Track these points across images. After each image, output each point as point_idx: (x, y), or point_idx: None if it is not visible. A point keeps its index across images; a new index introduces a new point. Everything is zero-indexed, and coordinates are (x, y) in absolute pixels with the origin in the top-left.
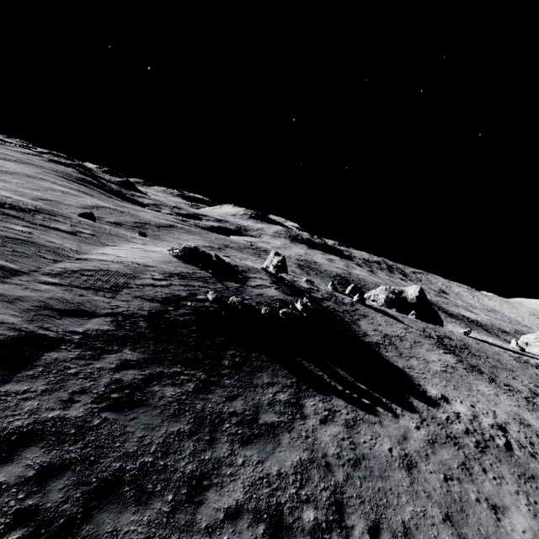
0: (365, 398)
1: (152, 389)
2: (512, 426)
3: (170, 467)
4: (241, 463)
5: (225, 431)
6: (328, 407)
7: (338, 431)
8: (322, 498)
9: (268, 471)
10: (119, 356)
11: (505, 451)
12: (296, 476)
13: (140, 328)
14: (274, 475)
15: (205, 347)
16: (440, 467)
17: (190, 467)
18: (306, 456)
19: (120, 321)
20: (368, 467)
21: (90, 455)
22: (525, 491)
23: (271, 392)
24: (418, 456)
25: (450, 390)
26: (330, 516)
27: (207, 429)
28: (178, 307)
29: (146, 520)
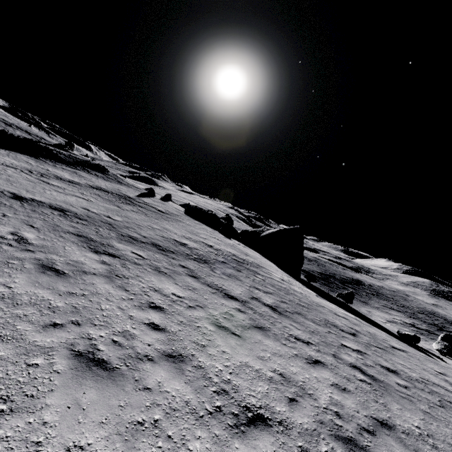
0: None
1: None
2: None
3: None
4: None
5: None
6: None
7: None
8: None
9: None
10: None
11: None
12: None
13: None
14: None
15: None
16: None
17: None
18: None
19: None
20: None
21: None
22: None
23: None
24: None
25: None
26: None
27: None
28: None
29: None
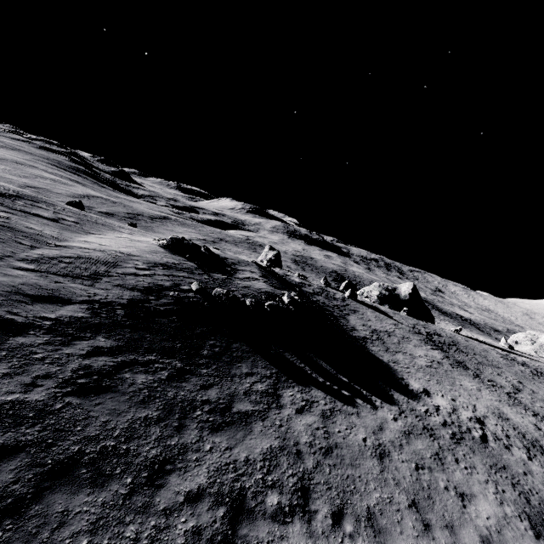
0: (346, 390)
1: (123, 376)
2: (490, 419)
3: (133, 452)
4: (208, 449)
5: (195, 418)
6: (307, 397)
7: (314, 421)
8: (289, 484)
9: (235, 457)
10: (91, 343)
11: (480, 443)
12: (265, 462)
13: (116, 316)
14: (242, 461)
15: (185, 336)
16: (413, 457)
17: (154, 452)
18: (278, 444)
19: (97, 308)
20: (339, 456)
21: (48, 438)
22: (495, 480)
23: (249, 382)
24: (391, 446)
25: (433, 384)
26: (294, 501)
27: (177, 415)
28: (159, 297)
29: (100, 502)
